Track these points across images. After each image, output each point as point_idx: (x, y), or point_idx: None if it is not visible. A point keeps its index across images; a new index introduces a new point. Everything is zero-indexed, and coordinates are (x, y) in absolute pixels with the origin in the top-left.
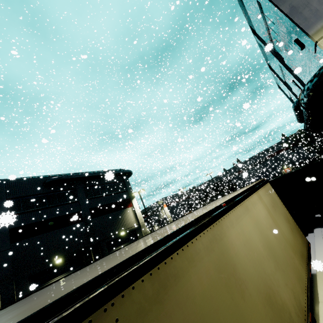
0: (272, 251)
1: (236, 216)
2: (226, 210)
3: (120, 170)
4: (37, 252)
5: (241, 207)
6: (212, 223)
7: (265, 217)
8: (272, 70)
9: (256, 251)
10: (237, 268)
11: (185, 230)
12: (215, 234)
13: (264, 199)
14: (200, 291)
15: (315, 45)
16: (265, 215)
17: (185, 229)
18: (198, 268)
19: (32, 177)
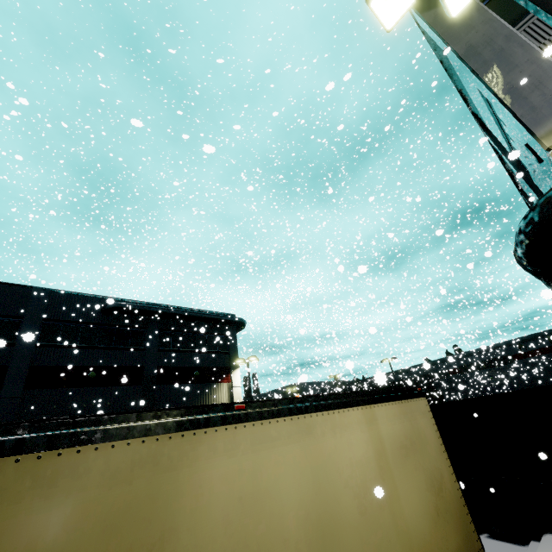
0: (328, 538)
1: (261, 437)
2: (234, 418)
3: (227, 315)
4: (55, 415)
5: (292, 424)
6: (169, 432)
7: (359, 461)
8: (524, 194)
9: (269, 521)
10: (177, 539)
11: (86, 425)
12: (162, 455)
13: (384, 426)
14: (19, 550)
15: (549, 155)
16: (360, 458)
17: (85, 424)
18: (53, 504)
19: (89, 295)
